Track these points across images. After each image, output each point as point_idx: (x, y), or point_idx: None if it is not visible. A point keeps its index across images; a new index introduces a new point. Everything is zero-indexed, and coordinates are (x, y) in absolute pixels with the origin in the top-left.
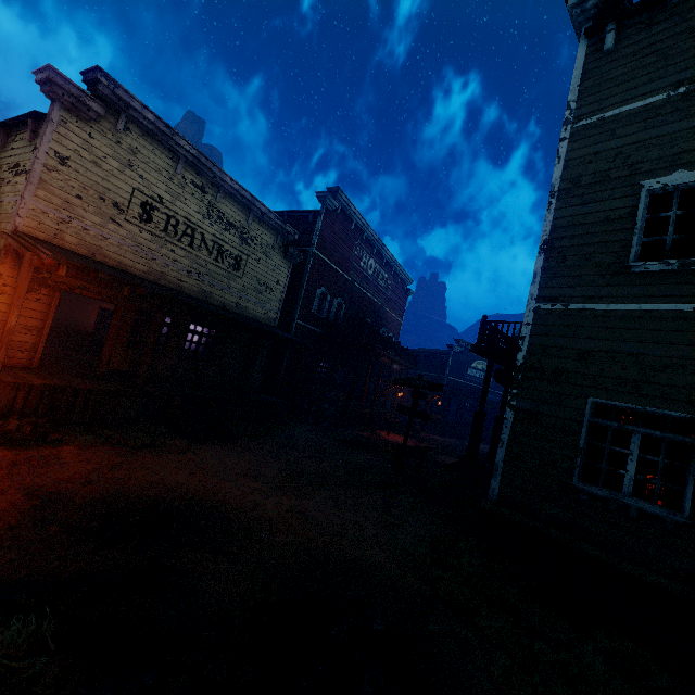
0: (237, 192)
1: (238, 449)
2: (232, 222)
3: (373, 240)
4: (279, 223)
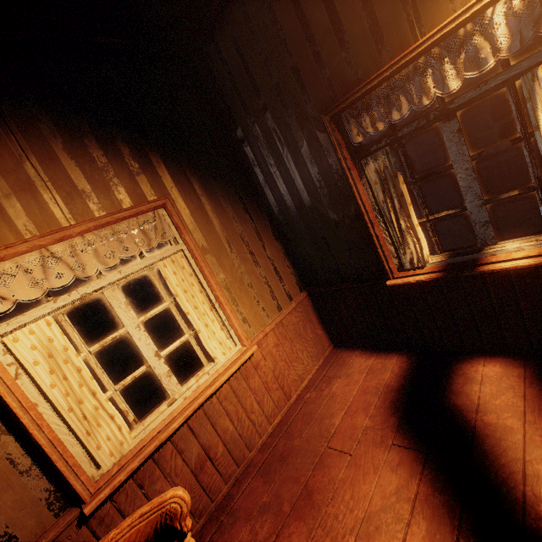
0: None
1: None
2: None
3: None
4: None
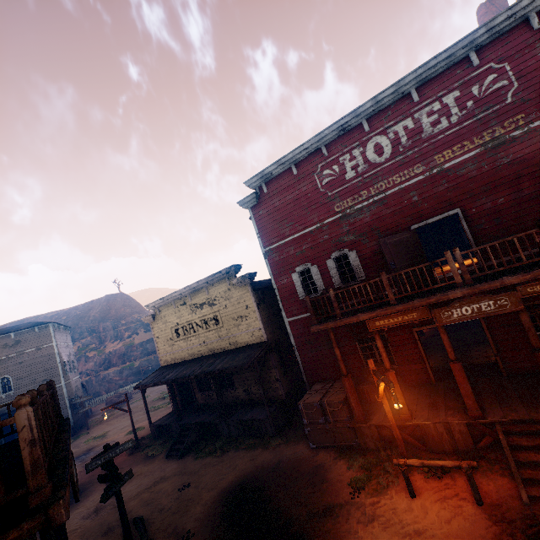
0: (192, 289)
1: (163, 468)
2: (202, 302)
3: (344, 129)
4: (217, 276)
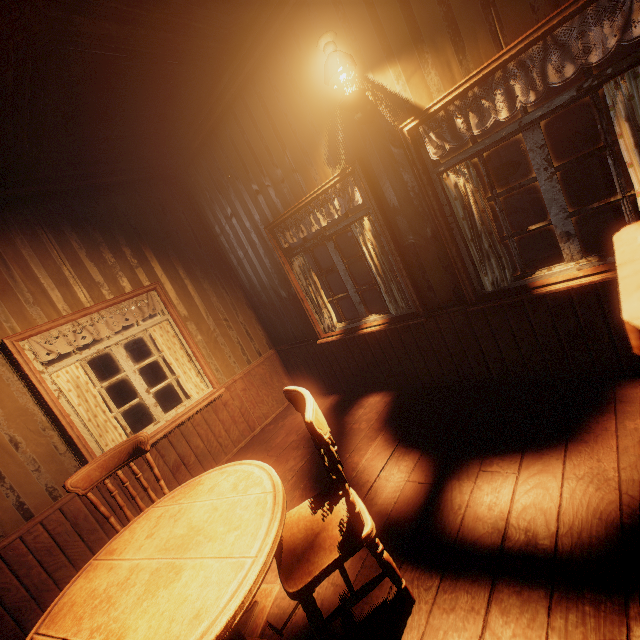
0: None
1: None
2: None
3: None
4: None
